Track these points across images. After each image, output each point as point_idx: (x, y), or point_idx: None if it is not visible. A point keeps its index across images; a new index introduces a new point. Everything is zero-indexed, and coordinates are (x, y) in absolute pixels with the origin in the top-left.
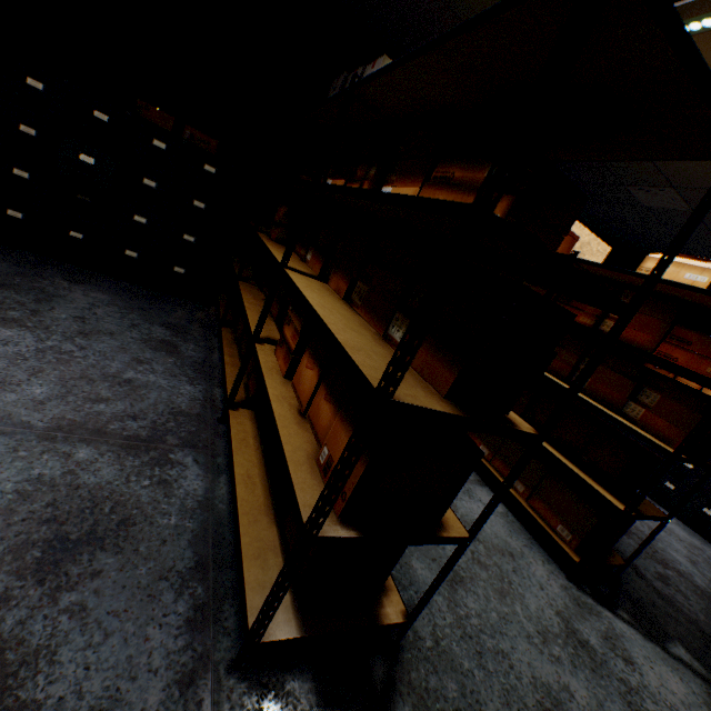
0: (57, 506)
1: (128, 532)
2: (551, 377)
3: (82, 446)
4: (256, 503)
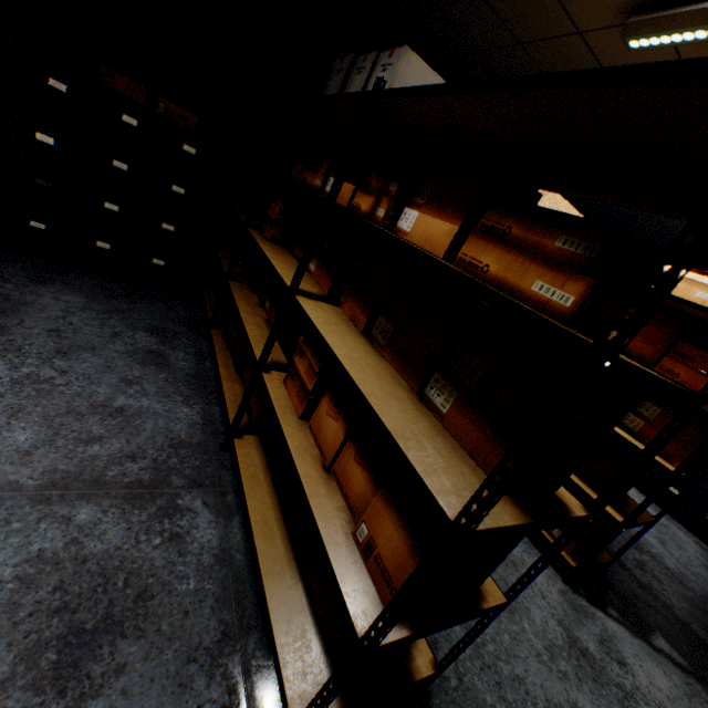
0: (65, 588)
1: (147, 609)
2: None
3: (82, 504)
4: (277, 556)
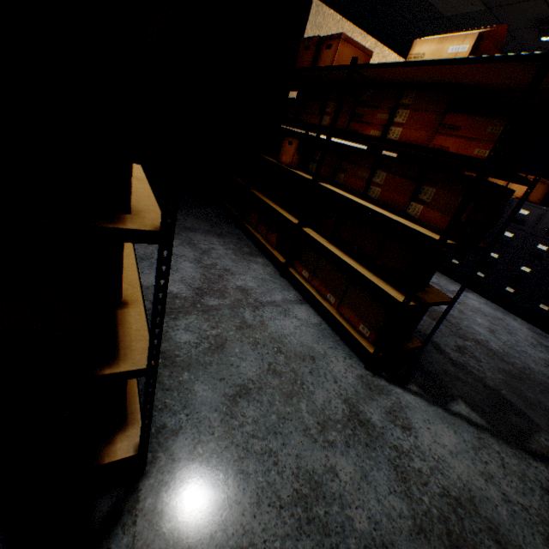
0: None
1: None
2: (347, 194)
3: None
4: None
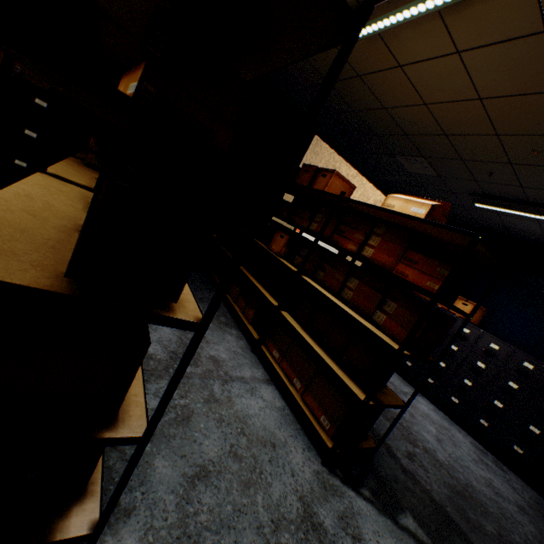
0: None
1: None
2: (324, 291)
3: None
4: None
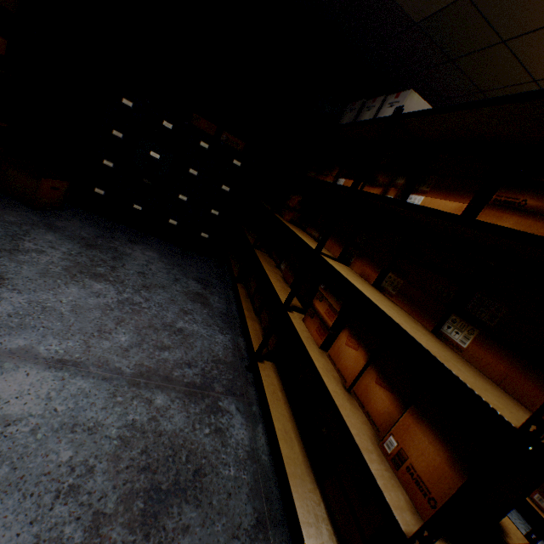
0: (148, 453)
1: (202, 483)
2: None
3: (158, 392)
4: (297, 461)
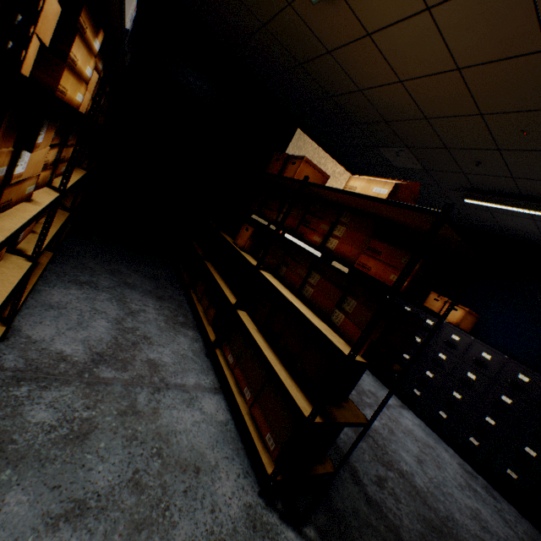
0: None
1: None
2: (281, 287)
3: None
4: None
